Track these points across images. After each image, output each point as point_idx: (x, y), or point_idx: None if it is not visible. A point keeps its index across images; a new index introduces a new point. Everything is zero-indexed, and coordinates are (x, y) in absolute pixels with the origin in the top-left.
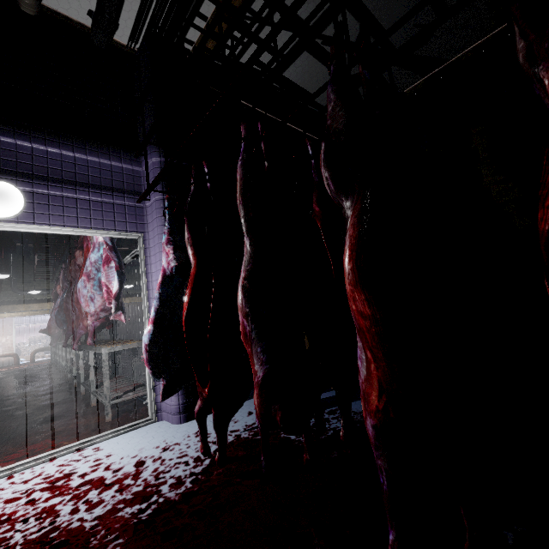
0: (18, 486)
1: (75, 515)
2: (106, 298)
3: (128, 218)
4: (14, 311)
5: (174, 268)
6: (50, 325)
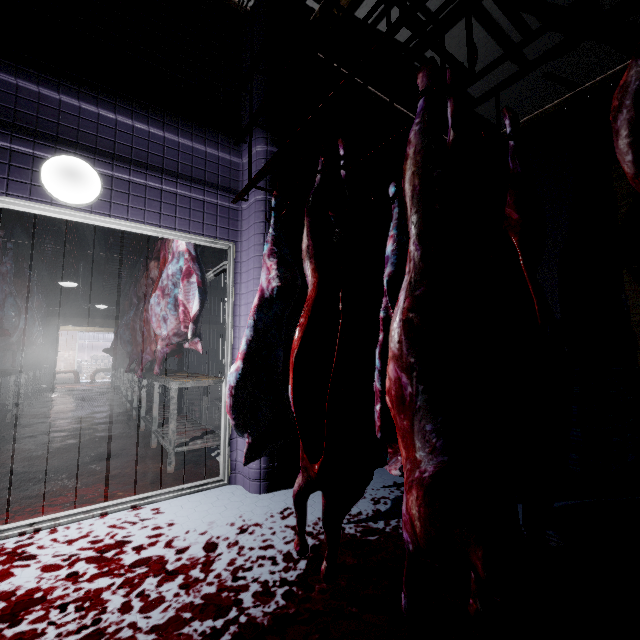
0: (60, 547)
1: (125, 616)
2: (182, 321)
3: (219, 221)
4: (79, 325)
5: (276, 290)
6: (113, 345)
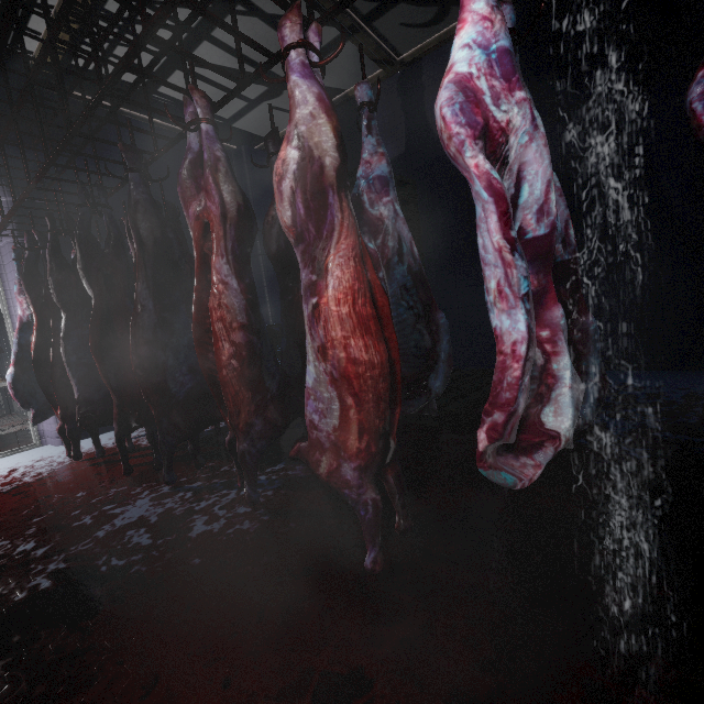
0: None
1: None
2: None
3: None
4: None
5: (29, 317)
6: None
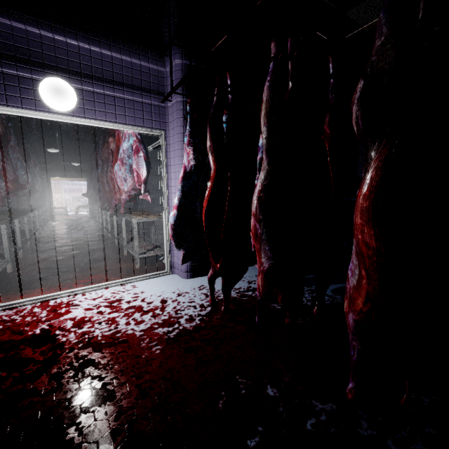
0: (90, 301)
1: (128, 326)
2: (135, 181)
3: (153, 116)
4: (62, 177)
5: (191, 167)
6: (88, 191)
